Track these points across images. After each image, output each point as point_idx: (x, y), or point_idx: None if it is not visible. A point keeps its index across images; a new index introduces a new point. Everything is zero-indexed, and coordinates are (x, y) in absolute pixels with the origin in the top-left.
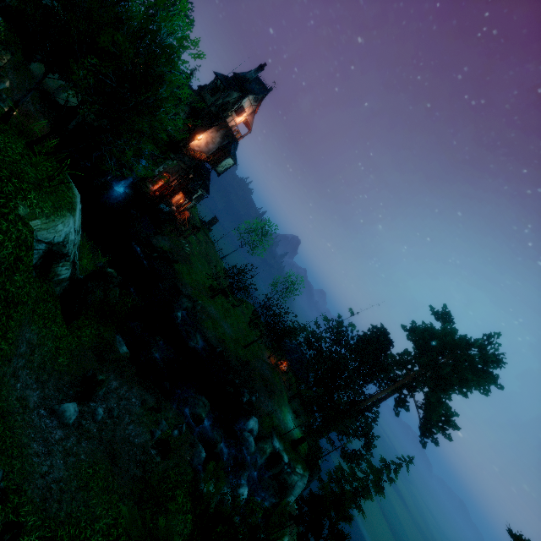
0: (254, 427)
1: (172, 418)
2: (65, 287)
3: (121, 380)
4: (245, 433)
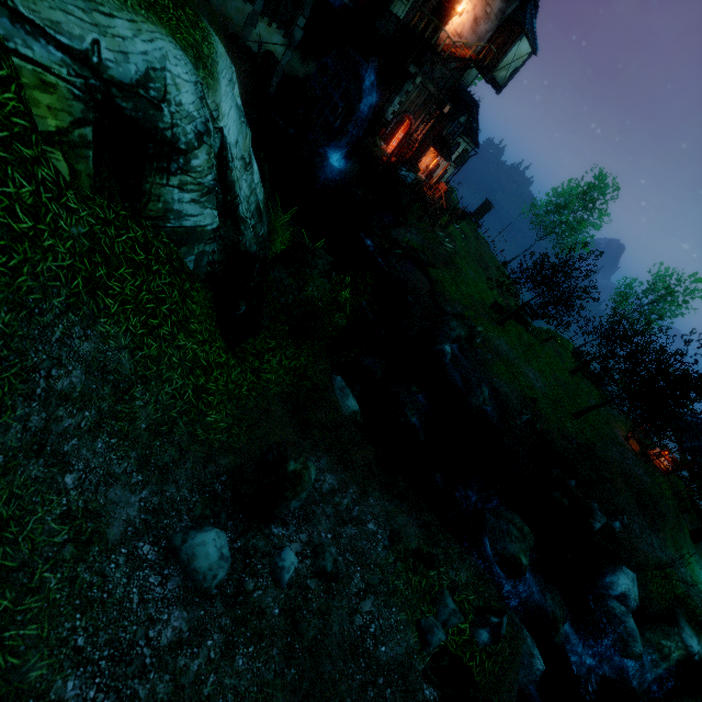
0: (629, 591)
1: (465, 585)
2: (214, 260)
3: (342, 473)
4: (612, 603)
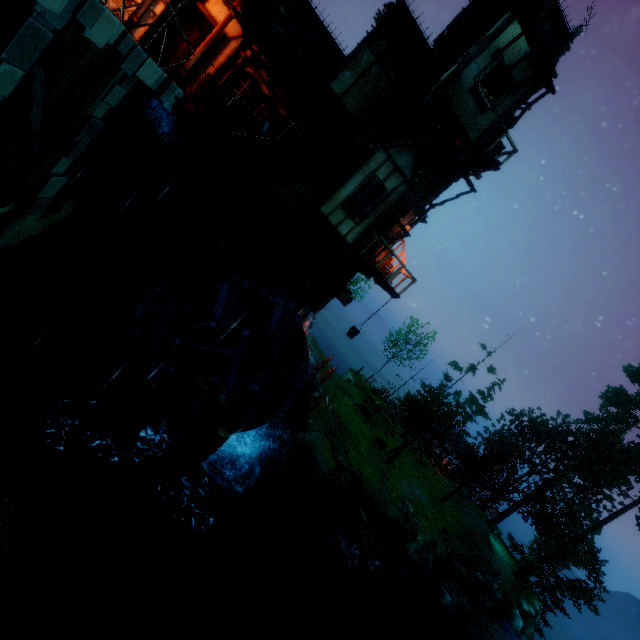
0: (522, 625)
1: None
2: None
3: None
4: None
